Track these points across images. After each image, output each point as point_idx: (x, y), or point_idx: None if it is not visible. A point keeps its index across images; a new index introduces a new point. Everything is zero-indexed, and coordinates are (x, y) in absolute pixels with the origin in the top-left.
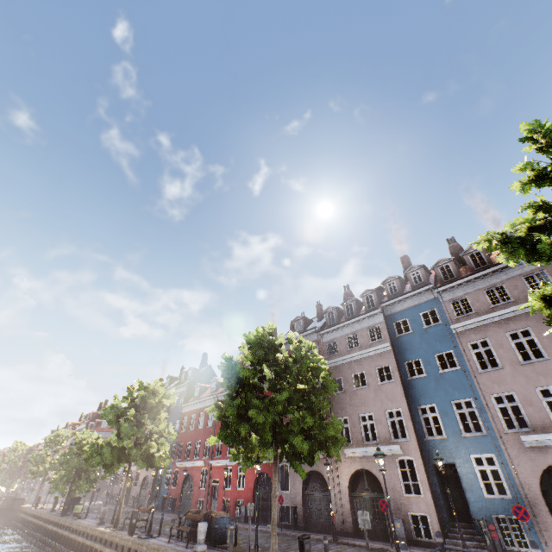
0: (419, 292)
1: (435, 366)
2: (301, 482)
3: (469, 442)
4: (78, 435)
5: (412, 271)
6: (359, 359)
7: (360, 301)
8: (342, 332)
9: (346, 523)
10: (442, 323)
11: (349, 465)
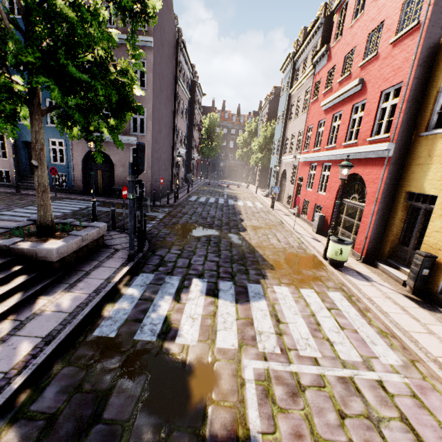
0: None
1: None
2: None
3: (51, 130)
4: None
5: None
6: None
7: None
8: None
9: None
10: None
11: None
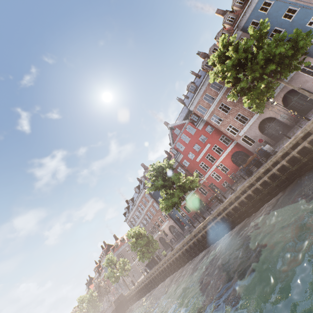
0: (250, 2)
1: (286, 21)
2: (258, 132)
3: None
4: (130, 233)
5: (235, 1)
6: None
7: (216, 45)
8: None
9: (295, 118)
10: (274, 2)
11: (277, 99)
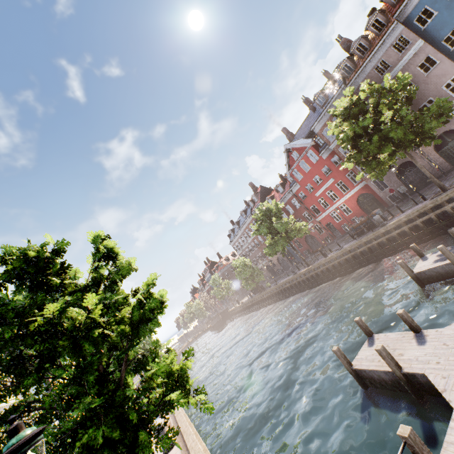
0: None
1: None
2: (395, 177)
3: None
4: (235, 264)
5: None
6: (396, 74)
7: (365, 35)
8: (368, 69)
9: (444, 168)
10: None
11: None
